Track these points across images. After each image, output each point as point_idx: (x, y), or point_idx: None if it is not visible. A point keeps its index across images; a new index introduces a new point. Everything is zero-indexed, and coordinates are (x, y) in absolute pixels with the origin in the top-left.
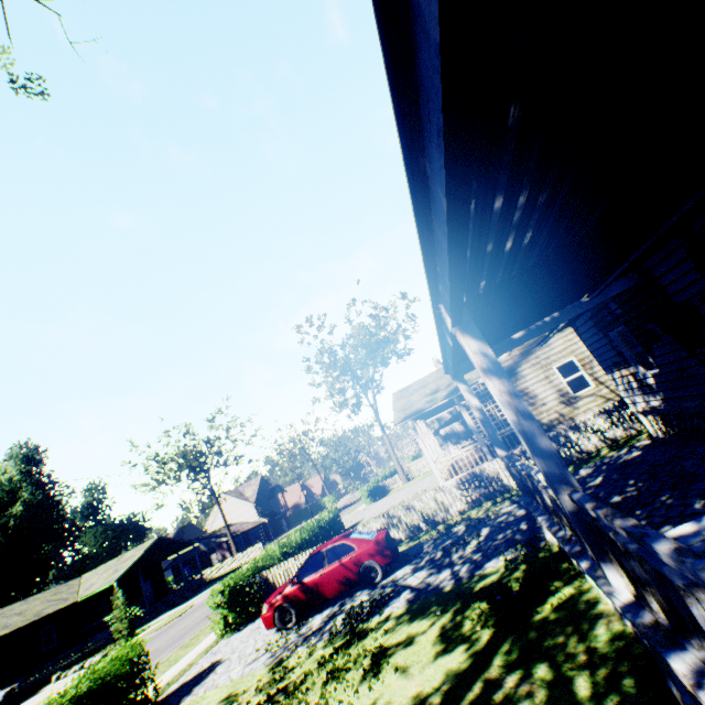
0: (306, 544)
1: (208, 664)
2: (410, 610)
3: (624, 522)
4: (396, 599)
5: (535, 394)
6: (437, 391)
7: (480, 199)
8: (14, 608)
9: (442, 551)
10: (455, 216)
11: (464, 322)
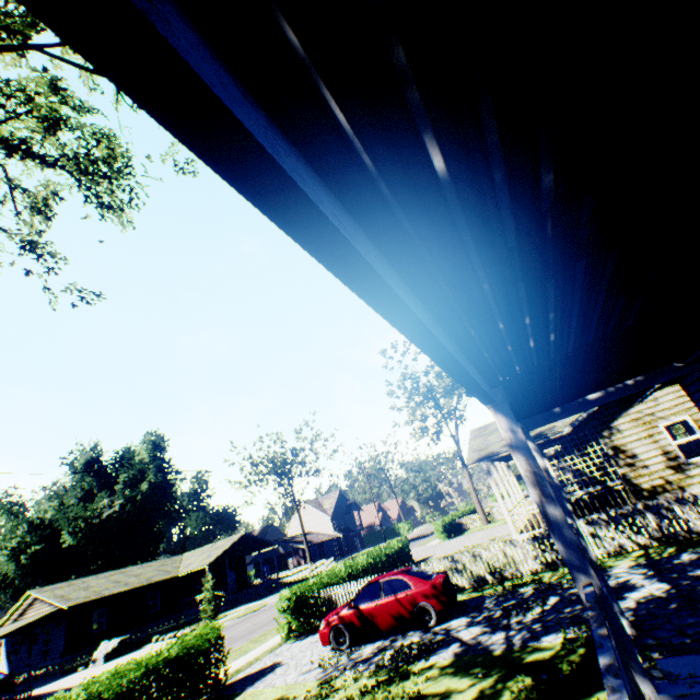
0: (371, 570)
1: (270, 663)
2: (454, 664)
3: (596, 629)
4: (443, 649)
5: (635, 454)
6: None
7: (480, 327)
8: (133, 570)
9: (502, 610)
10: (439, 358)
11: (497, 400)
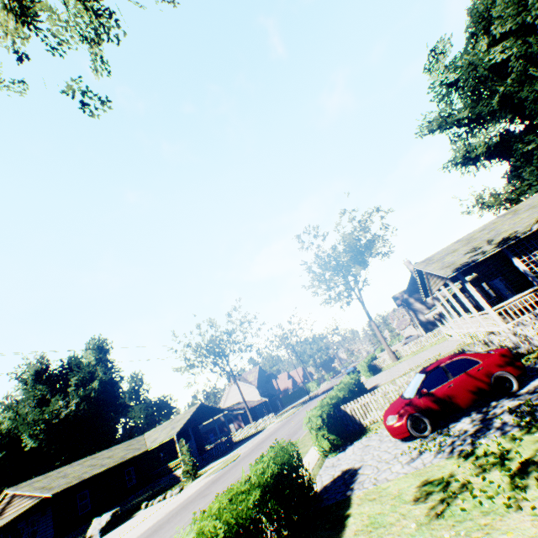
0: (351, 395)
1: (339, 472)
2: None
3: None
4: None
5: None
6: (478, 248)
7: None
8: (104, 454)
9: None
10: None
11: None
